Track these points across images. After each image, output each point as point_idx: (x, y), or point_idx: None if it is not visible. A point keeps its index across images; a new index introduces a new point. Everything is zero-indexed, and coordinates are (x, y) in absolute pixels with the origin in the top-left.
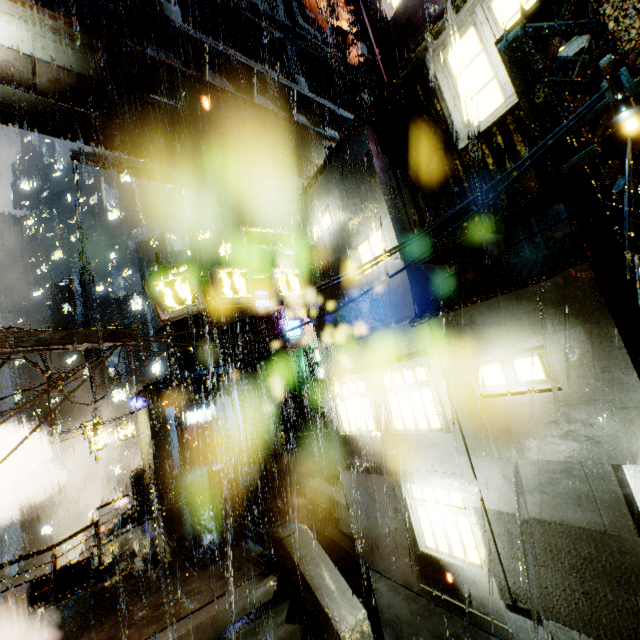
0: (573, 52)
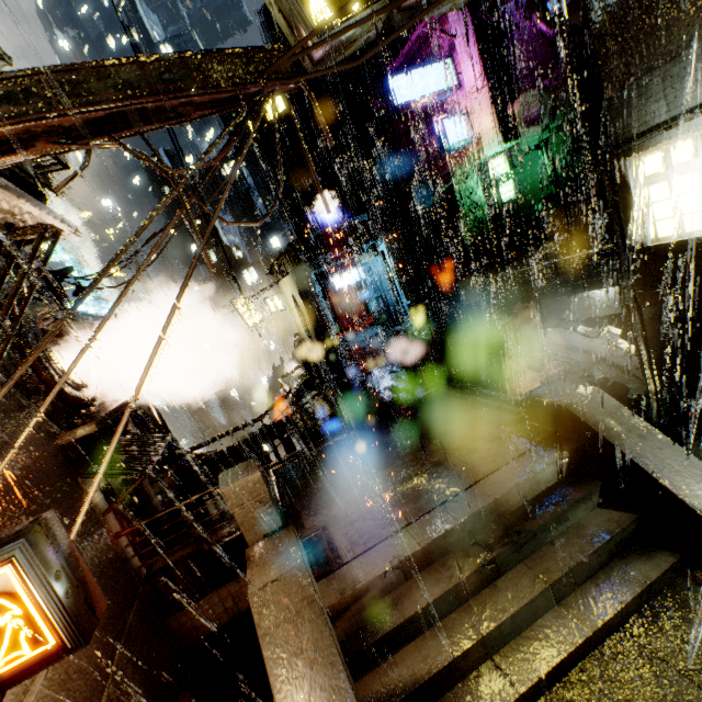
0: None
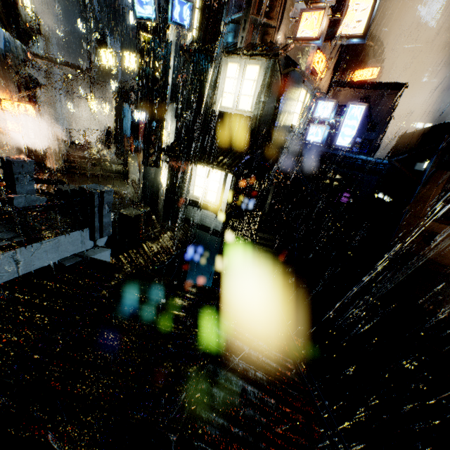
0: (191, 40)
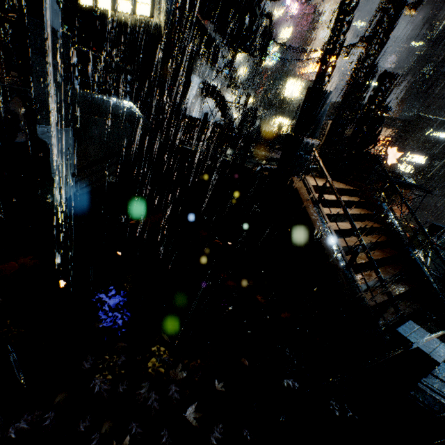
0: (274, 65)
